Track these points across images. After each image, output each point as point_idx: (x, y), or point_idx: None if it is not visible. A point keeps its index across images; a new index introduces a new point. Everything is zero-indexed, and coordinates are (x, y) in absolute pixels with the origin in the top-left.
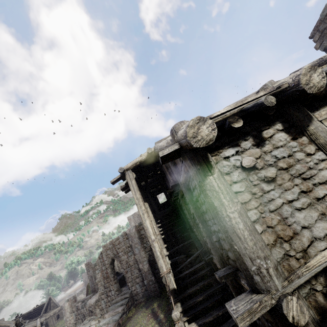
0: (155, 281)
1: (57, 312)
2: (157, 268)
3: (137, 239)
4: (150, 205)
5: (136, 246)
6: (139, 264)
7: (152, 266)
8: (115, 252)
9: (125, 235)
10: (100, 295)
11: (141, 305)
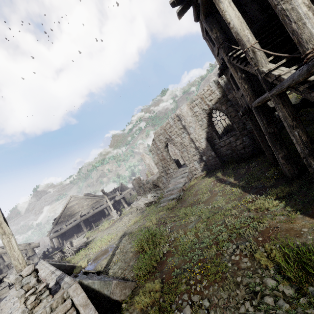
0: (215, 156)
1: (129, 191)
2: (216, 144)
3: (190, 118)
4: (220, 30)
5: (190, 125)
6: (195, 142)
7: (211, 143)
8: (167, 137)
9: (176, 117)
10: (160, 173)
11: (202, 176)
